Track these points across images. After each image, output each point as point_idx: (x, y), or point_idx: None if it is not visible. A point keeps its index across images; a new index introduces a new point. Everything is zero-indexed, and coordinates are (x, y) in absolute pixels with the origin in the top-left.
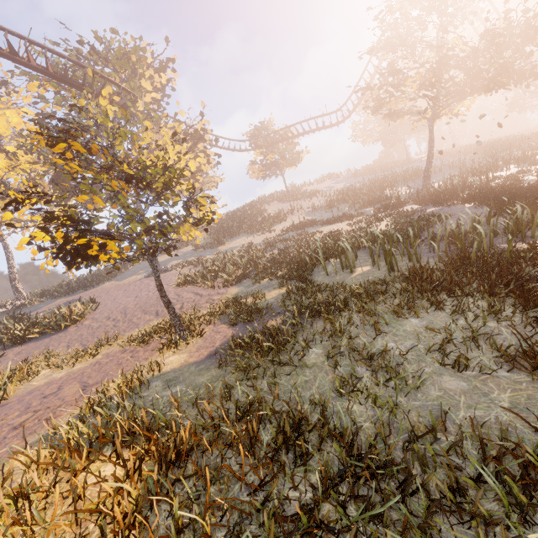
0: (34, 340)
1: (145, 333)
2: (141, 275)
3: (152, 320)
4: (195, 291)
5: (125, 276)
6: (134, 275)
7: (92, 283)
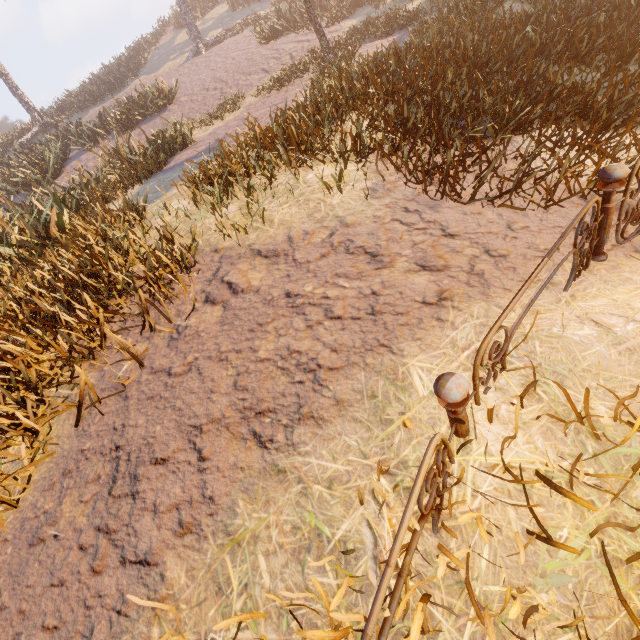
0: (141, 125)
1: (276, 80)
2: (179, 59)
3: (266, 77)
4: (295, 40)
5: (155, 67)
6: (168, 62)
7: (117, 83)
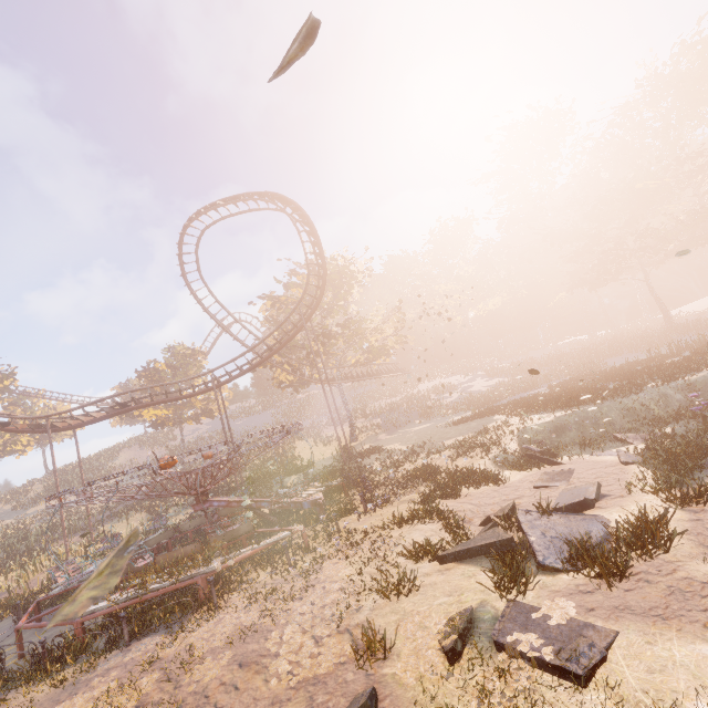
0: None
1: None
2: None
3: None
4: None
5: None
6: None
7: None
